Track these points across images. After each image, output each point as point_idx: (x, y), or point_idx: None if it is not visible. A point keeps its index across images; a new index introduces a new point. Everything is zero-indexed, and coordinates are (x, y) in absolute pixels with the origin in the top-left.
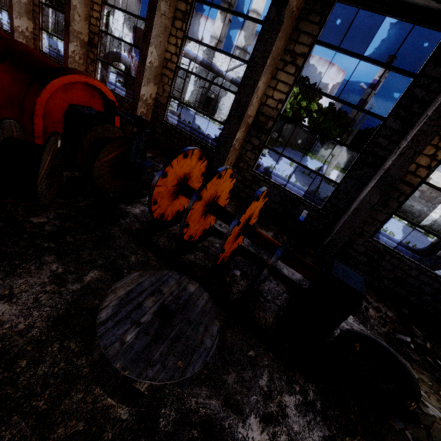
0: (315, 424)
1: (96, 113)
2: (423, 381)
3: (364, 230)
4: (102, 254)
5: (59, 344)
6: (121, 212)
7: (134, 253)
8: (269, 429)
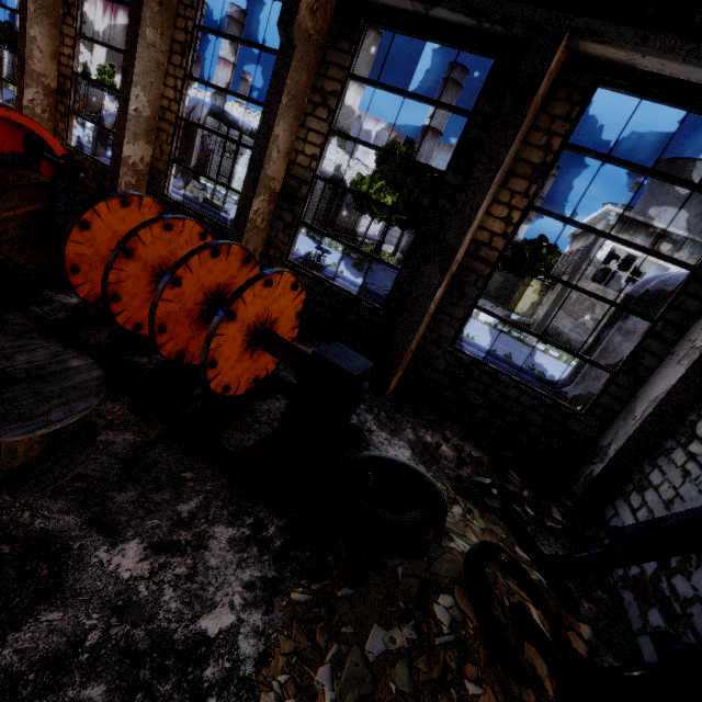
0: (256, 563)
1: None
2: (492, 532)
3: (441, 335)
4: None
5: None
6: (40, 299)
7: None
8: (159, 559)
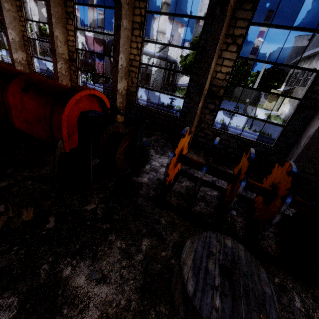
0: None
1: (99, 114)
2: None
3: (312, 157)
4: (142, 223)
5: (154, 310)
6: (137, 184)
7: (161, 216)
8: None
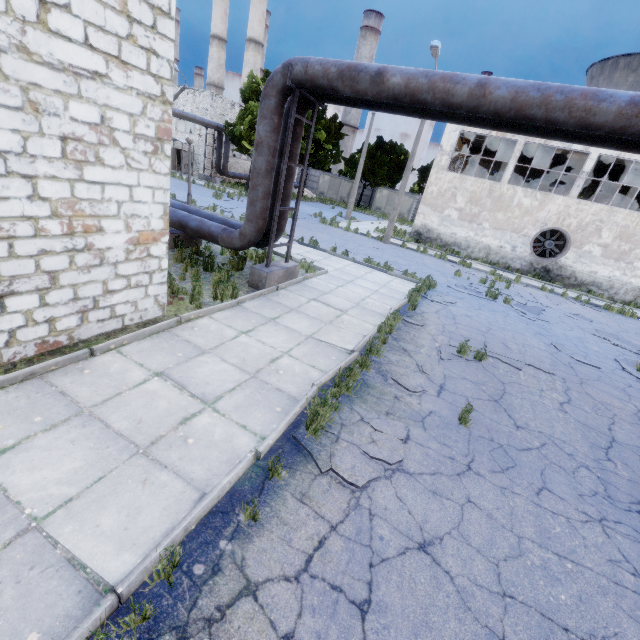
0: None
1: None
2: None
3: None
4: None
5: None
6: None
7: None
8: None
